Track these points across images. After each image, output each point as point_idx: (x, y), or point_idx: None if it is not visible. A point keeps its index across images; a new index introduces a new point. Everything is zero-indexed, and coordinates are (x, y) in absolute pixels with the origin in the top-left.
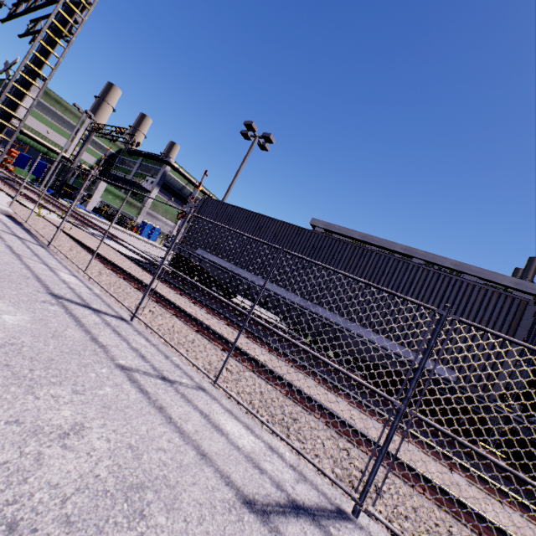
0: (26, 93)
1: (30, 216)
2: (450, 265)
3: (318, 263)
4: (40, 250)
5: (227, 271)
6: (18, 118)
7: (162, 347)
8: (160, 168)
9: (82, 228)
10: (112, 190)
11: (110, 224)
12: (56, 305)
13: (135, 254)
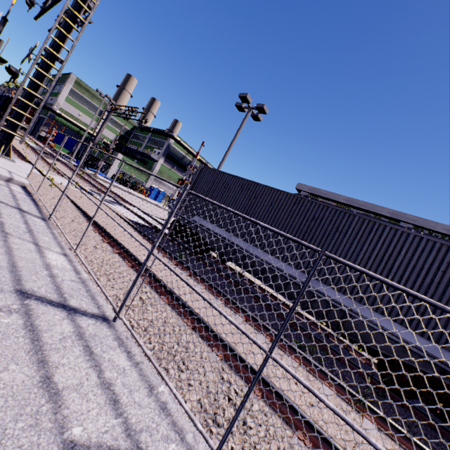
0: (46, 75)
1: (40, 187)
2: (443, 230)
3: (398, 286)
4: (38, 224)
5: (222, 239)
6: (40, 98)
7: (146, 367)
8: (165, 141)
9: (95, 194)
10: (127, 160)
11: (123, 189)
12: (16, 312)
13: (139, 218)
